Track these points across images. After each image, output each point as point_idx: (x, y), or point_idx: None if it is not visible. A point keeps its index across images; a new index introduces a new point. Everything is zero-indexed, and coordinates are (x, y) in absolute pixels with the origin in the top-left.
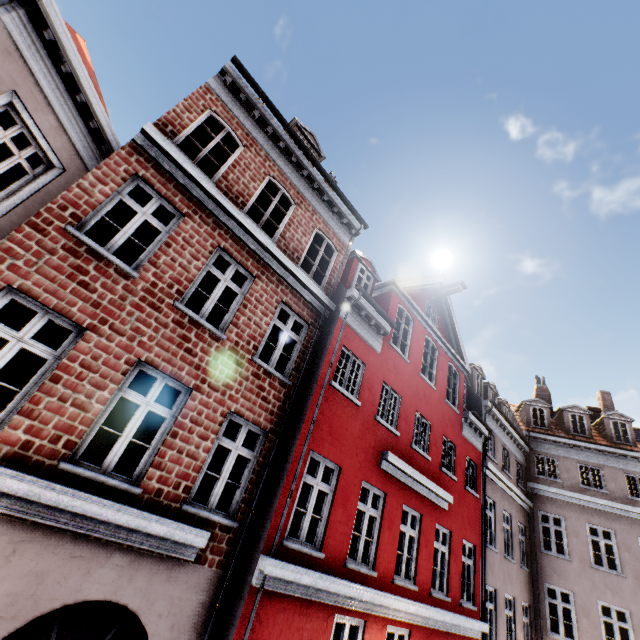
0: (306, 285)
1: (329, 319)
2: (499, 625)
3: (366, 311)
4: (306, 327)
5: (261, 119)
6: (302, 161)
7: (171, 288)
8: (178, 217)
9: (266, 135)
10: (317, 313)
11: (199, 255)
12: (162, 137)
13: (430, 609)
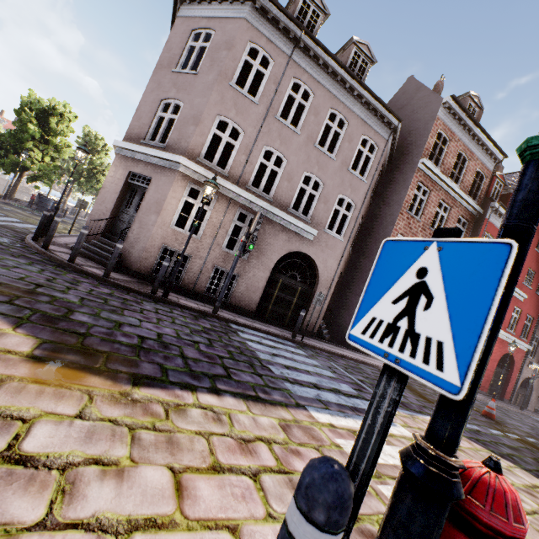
0: (471, 205)
1: (479, 218)
2: (537, 351)
3: (499, 212)
4: (467, 223)
5: (458, 118)
6: (476, 133)
7: (428, 222)
8: (428, 192)
9: (458, 126)
10: (473, 216)
11: (434, 206)
12: (427, 162)
13: (506, 333)
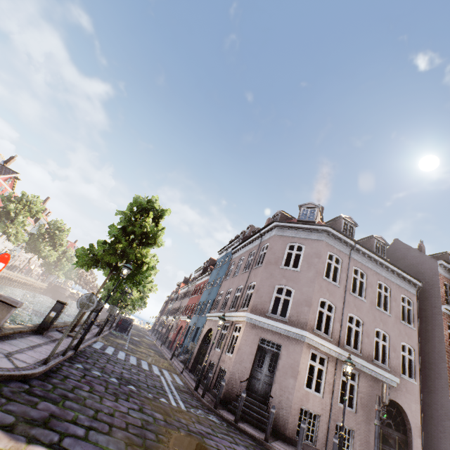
0: None
1: None
2: None
3: None
4: None
5: None
6: None
7: None
8: None
9: None
10: None
11: None
12: (448, 307)
13: None
